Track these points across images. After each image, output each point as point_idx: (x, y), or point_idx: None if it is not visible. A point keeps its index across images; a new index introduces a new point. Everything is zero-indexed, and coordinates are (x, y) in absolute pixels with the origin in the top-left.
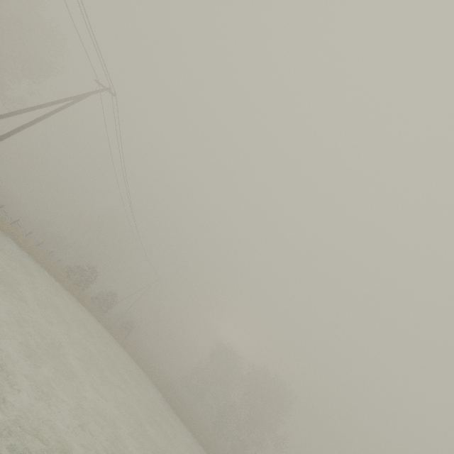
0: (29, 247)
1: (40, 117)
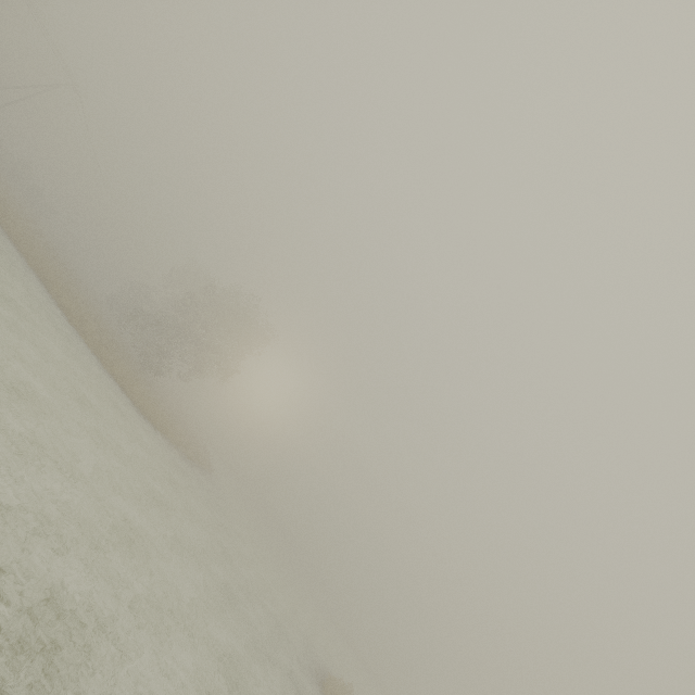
0: None
1: None
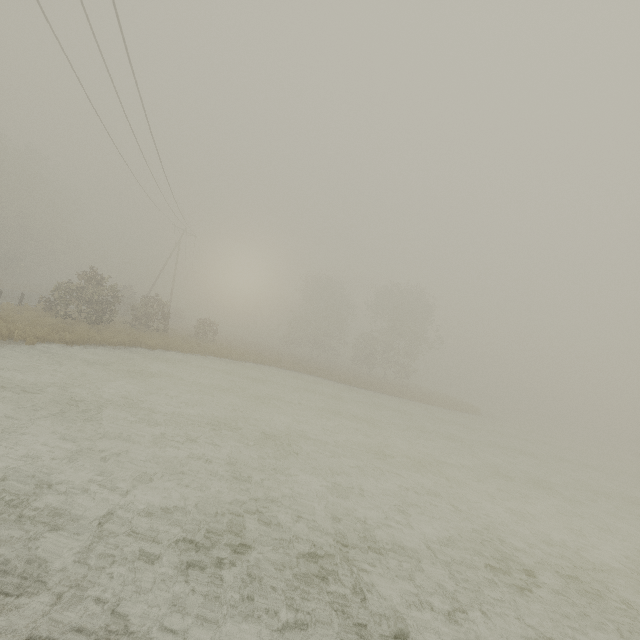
0: None
1: None
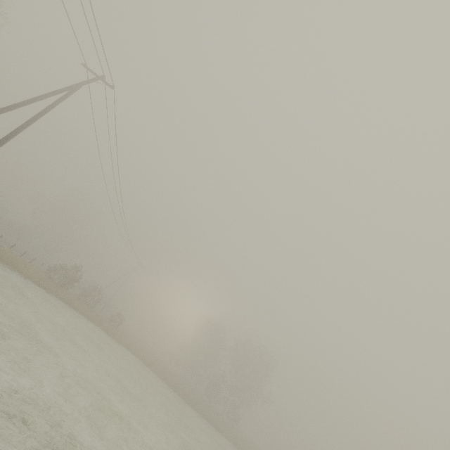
0: (6, 257)
1: (27, 121)
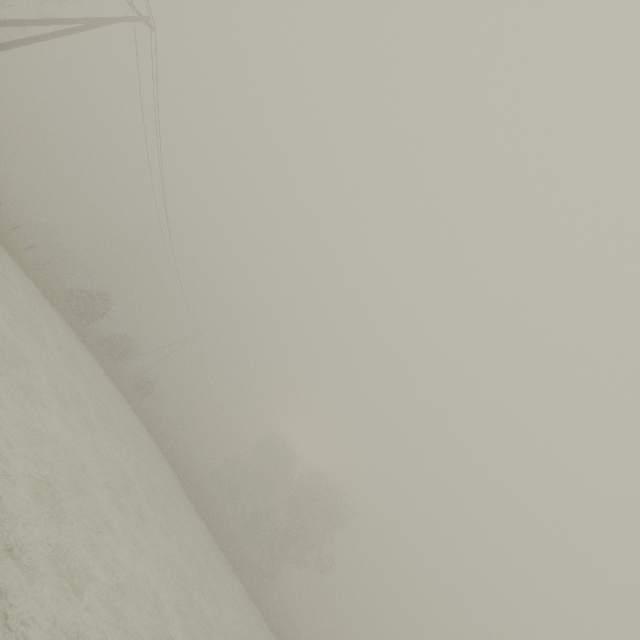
0: (12, 244)
1: (34, 37)
